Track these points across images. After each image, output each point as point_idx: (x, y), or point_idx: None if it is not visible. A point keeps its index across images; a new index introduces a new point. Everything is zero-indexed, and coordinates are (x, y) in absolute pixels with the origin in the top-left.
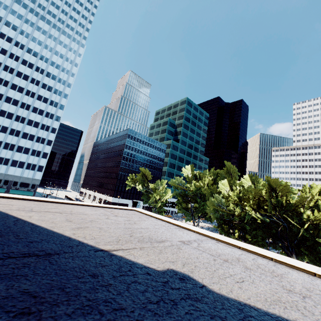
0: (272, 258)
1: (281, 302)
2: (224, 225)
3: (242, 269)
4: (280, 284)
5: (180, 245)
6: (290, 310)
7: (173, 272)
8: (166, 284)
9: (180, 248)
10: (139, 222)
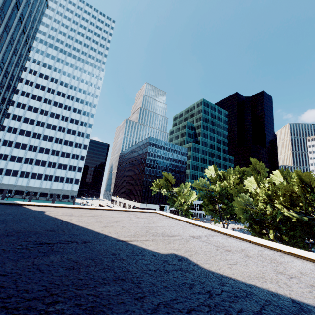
0: (280, 249)
1: (263, 278)
2: (255, 226)
3: (241, 256)
4: (273, 268)
5: (189, 239)
6: (268, 283)
7: (174, 255)
8: (165, 261)
9: (188, 241)
10: (157, 222)
